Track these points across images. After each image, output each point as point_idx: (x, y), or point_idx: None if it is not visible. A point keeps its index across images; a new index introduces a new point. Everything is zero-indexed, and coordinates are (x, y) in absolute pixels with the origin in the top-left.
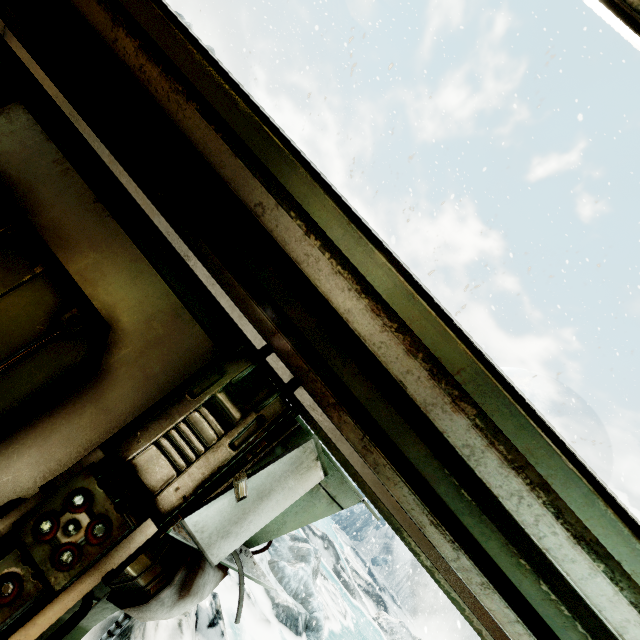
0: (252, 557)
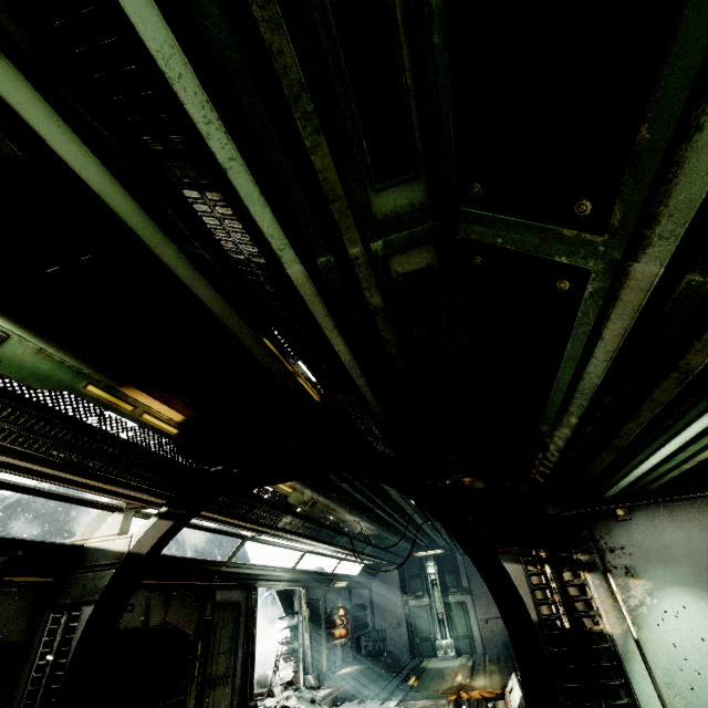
0: None
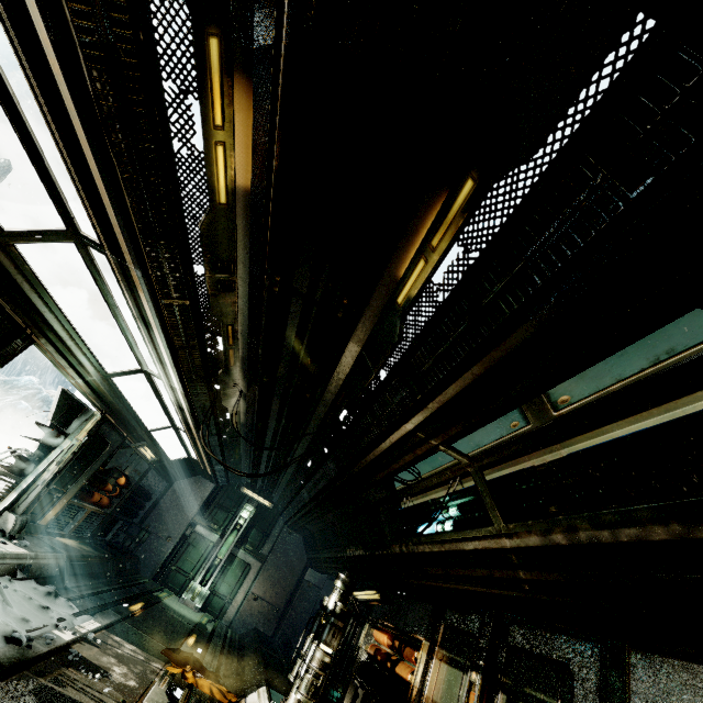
0: None
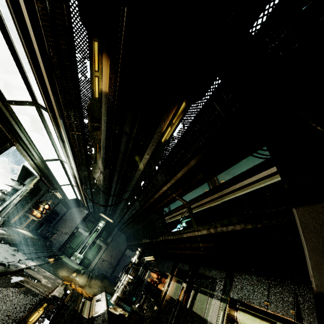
0: None
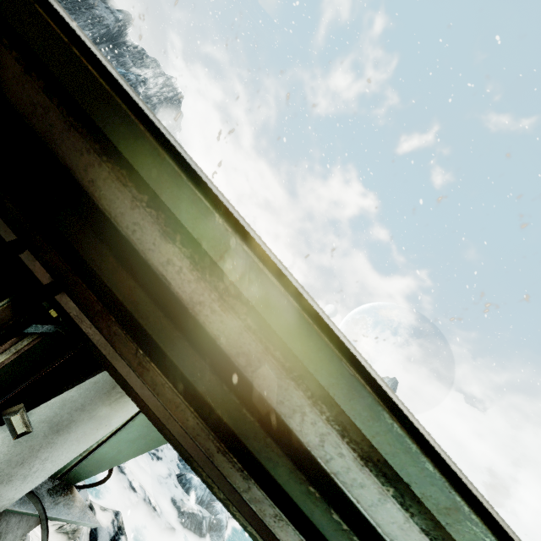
0: (75, 494)
